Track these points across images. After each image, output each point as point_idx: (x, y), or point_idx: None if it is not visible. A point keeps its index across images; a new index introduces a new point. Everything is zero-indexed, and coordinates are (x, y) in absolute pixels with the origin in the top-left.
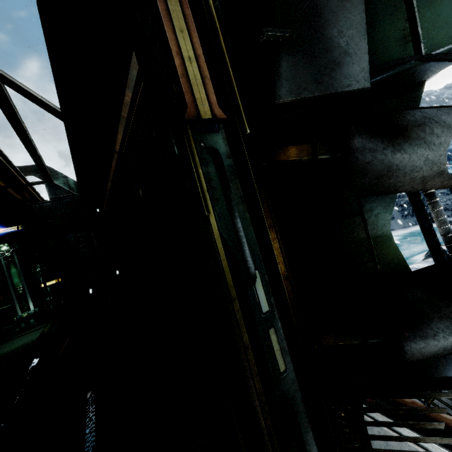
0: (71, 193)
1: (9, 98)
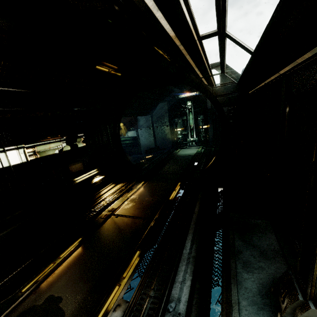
0: (232, 80)
1: (225, 42)
